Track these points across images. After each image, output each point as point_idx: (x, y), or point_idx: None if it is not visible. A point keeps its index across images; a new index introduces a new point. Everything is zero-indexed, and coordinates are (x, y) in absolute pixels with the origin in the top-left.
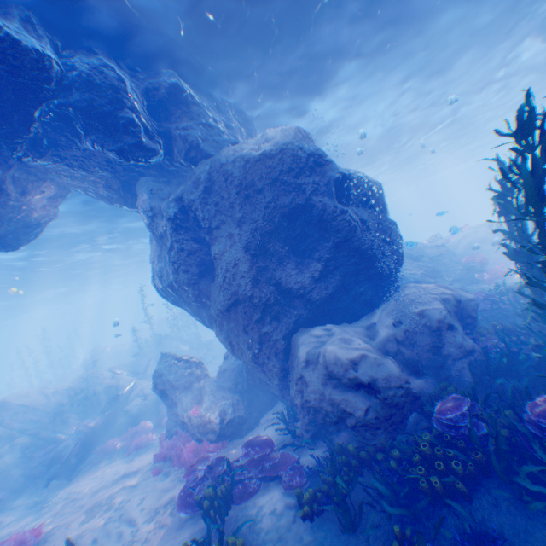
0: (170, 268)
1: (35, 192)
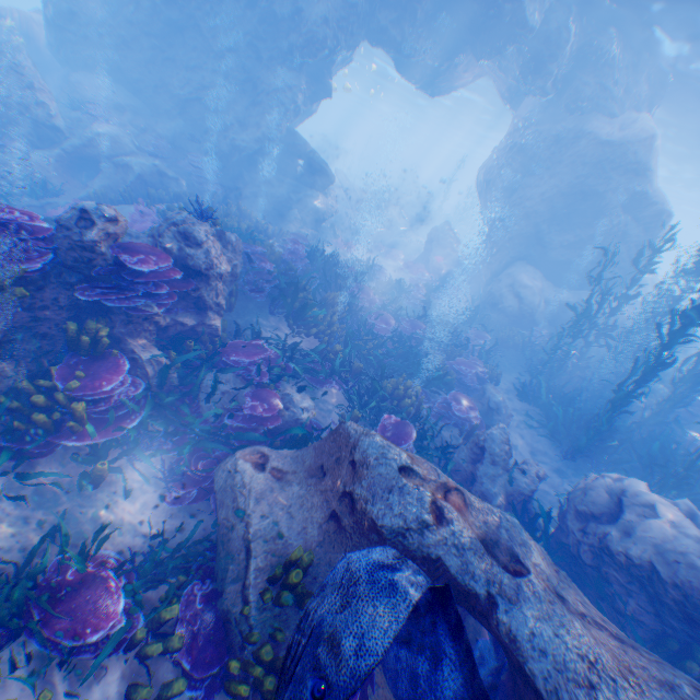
0: (494, 172)
1: (469, 74)
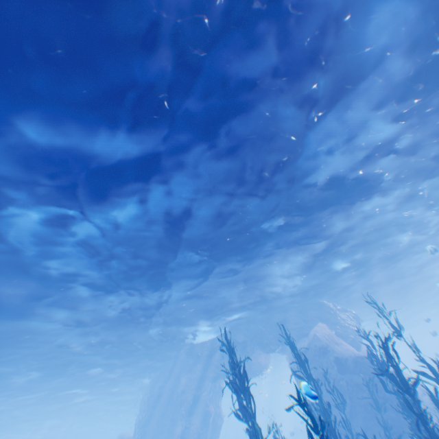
0: None
1: (259, 358)
